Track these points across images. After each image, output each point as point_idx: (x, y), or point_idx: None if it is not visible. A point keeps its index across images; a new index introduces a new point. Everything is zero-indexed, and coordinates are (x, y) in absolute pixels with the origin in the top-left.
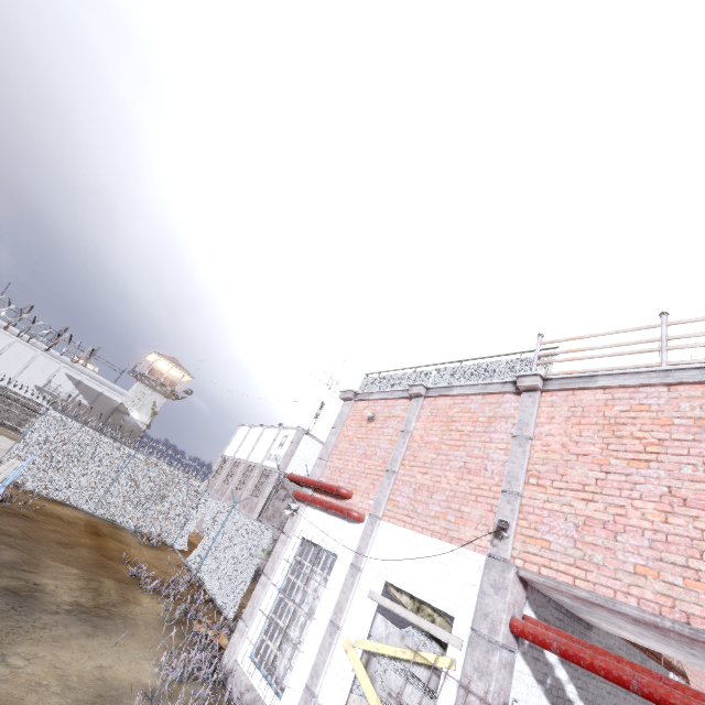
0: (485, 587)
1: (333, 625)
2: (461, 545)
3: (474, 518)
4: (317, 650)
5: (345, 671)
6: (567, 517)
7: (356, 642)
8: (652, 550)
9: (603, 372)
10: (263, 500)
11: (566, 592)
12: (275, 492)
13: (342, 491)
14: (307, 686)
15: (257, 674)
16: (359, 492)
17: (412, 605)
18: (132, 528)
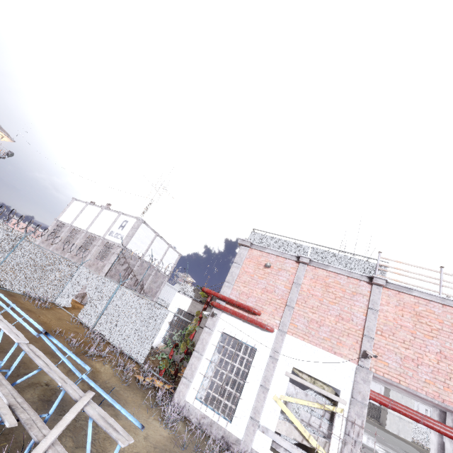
0: (358, 380)
1: (264, 387)
2: (341, 357)
3: (347, 344)
4: (253, 399)
5: (276, 410)
6: (396, 353)
7: (281, 397)
8: (432, 374)
9: (416, 289)
10: (110, 265)
11: (396, 385)
12: (118, 260)
13: (257, 312)
14: (252, 417)
15: (207, 409)
16: (266, 313)
17: (310, 380)
18: (21, 292)
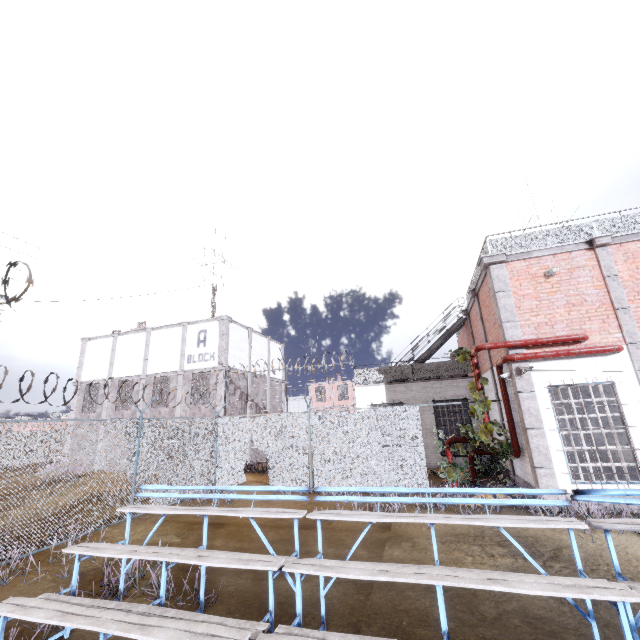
0: None
1: None
2: None
3: None
4: None
5: None
6: None
7: None
8: None
9: None
10: (222, 402)
11: None
12: (227, 390)
13: (586, 337)
14: None
15: (600, 486)
16: (594, 333)
17: None
18: (176, 500)
